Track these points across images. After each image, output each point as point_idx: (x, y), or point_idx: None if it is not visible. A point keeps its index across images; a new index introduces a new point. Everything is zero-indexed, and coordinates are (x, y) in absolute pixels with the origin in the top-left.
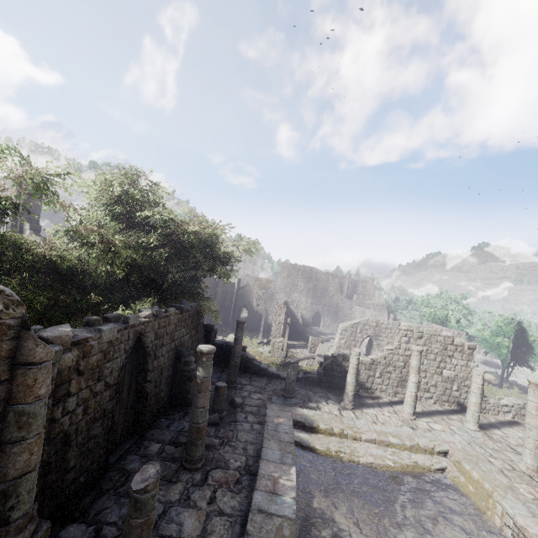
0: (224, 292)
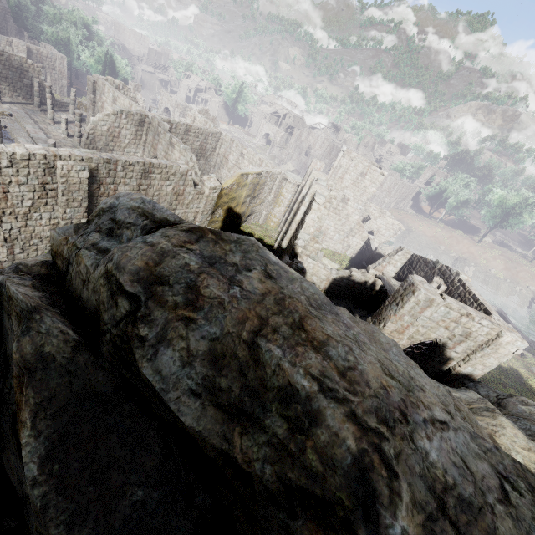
0: None
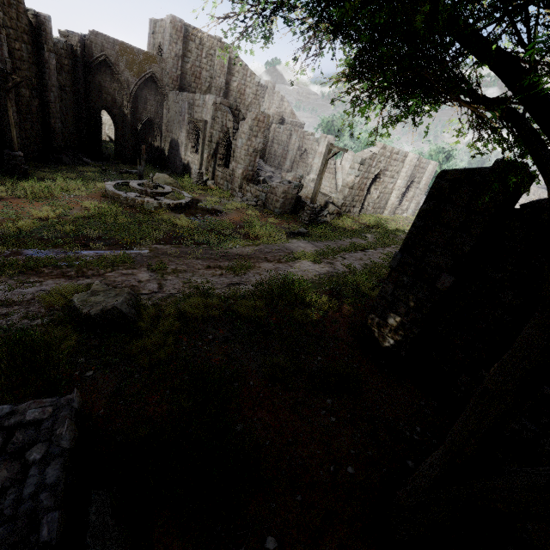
0: (57, 67)
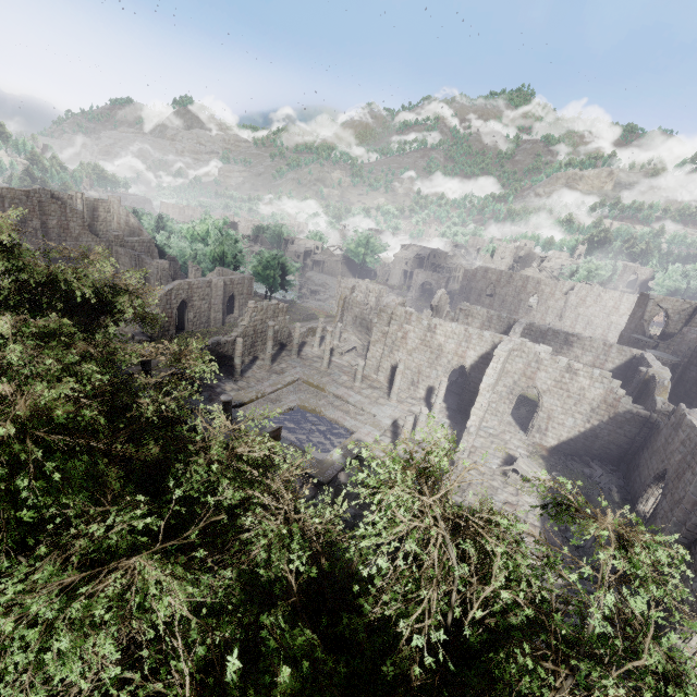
0: None
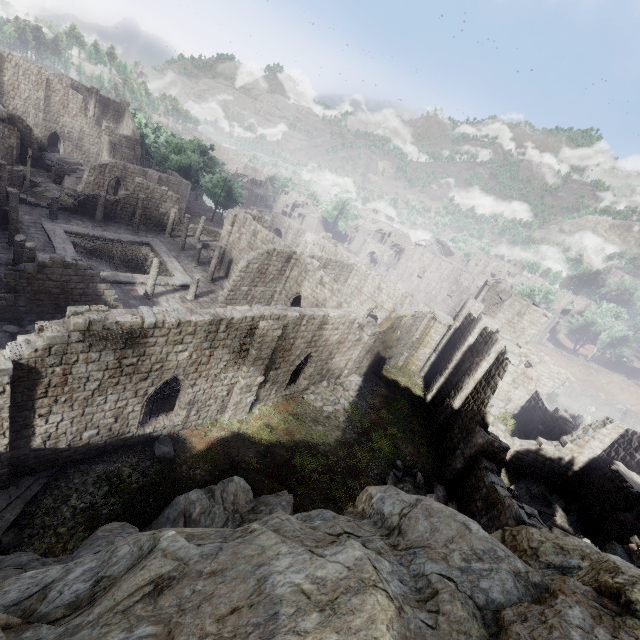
0: None
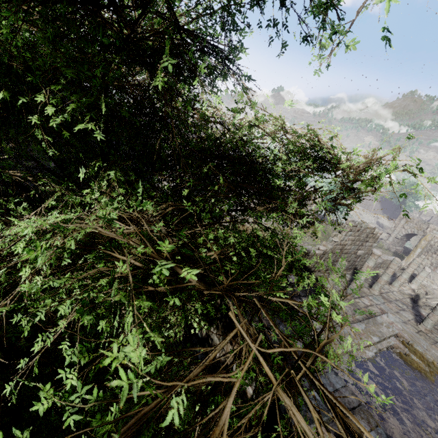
0: None
